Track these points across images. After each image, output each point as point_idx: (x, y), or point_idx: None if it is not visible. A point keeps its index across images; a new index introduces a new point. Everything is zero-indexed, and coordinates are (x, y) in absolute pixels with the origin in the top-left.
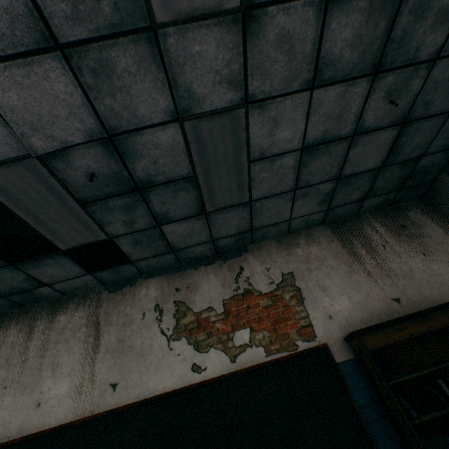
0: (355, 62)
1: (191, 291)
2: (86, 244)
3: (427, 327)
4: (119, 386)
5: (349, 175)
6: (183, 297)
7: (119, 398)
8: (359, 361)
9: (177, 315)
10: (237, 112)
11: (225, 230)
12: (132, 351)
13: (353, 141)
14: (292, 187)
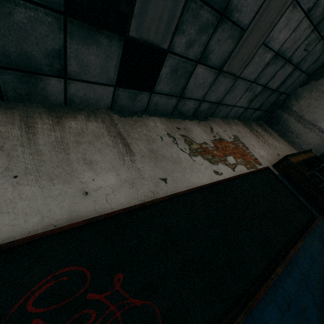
0: (319, 14)
1: (188, 131)
2: (150, 43)
3: (302, 158)
4: (169, 180)
5: (267, 88)
6: (185, 134)
7: (174, 188)
8: (283, 174)
9: (187, 142)
10: (289, 0)
11: (213, 95)
12: (166, 158)
13: (284, 64)
14: (253, 80)
